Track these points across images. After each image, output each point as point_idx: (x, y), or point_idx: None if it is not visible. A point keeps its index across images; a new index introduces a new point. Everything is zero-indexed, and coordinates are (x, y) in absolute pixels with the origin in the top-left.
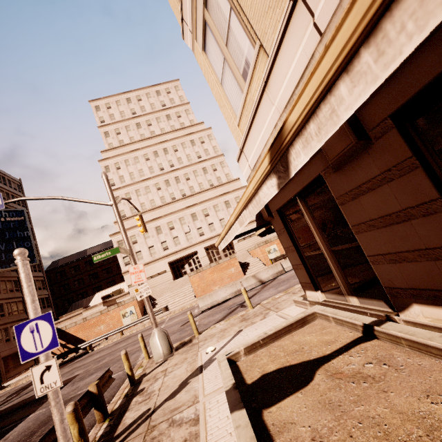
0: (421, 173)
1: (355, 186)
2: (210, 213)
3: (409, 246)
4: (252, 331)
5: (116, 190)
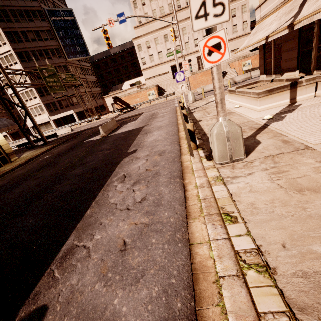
0: (297, 39)
1: (287, 38)
2: None
3: (290, 57)
4: None
5: None
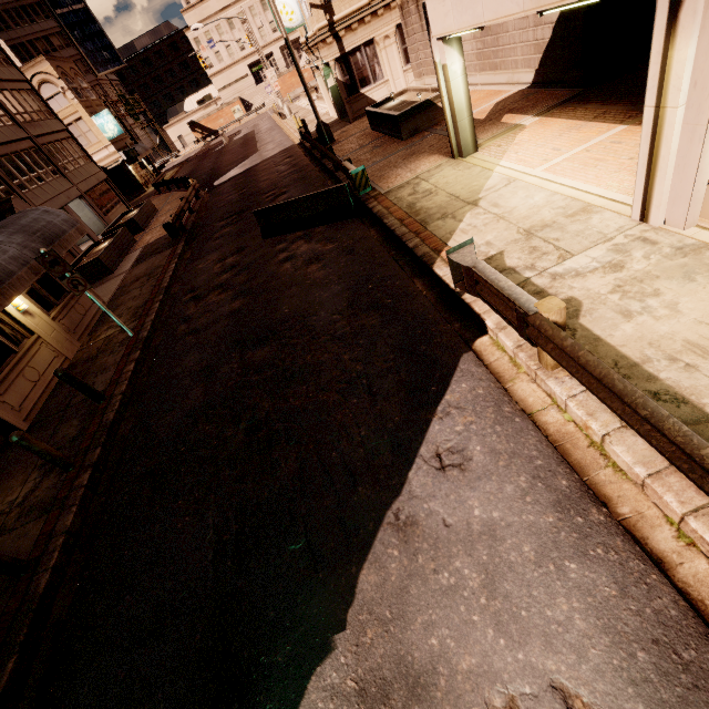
0: None
1: None
2: None
3: None
4: None
5: None
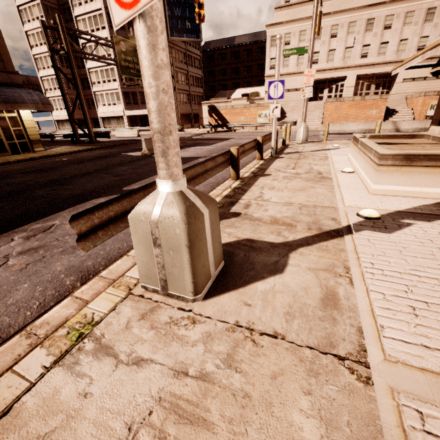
0: None
1: None
2: (395, 24)
3: None
4: None
5: None
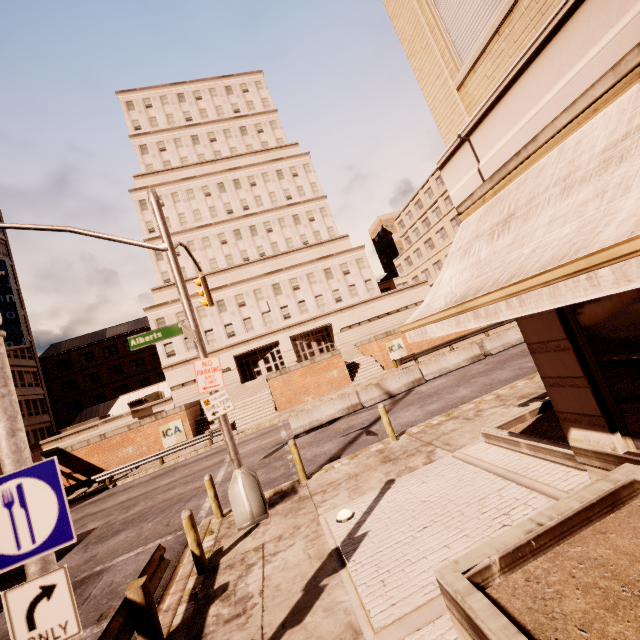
0: None
1: None
2: (302, 285)
3: None
4: (418, 486)
5: (156, 239)
